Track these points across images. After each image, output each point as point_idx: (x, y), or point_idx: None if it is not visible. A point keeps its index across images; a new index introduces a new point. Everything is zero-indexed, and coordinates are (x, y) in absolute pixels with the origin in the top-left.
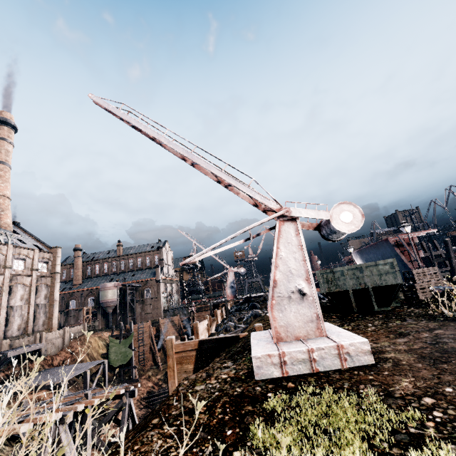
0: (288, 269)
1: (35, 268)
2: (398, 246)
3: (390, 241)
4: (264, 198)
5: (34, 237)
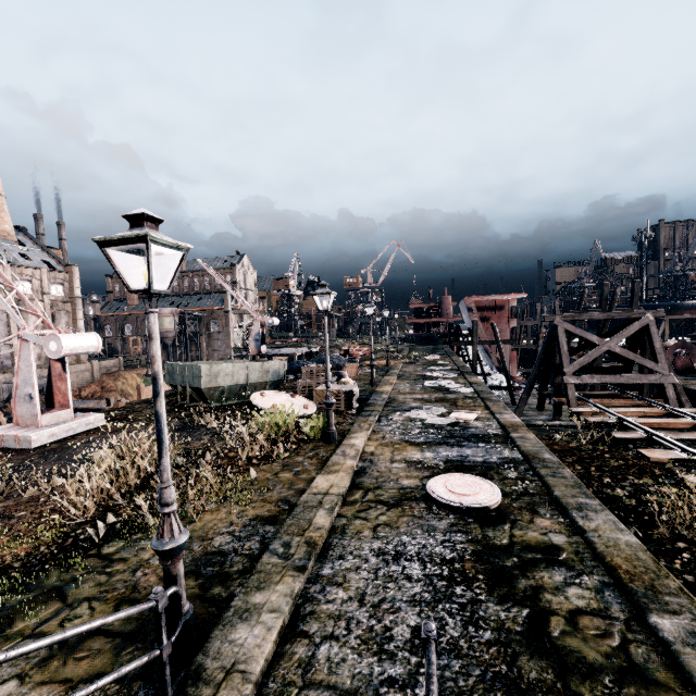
0: (25, 378)
1: (46, 292)
2: (485, 310)
3: (467, 302)
4: (16, 317)
5: (44, 250)
